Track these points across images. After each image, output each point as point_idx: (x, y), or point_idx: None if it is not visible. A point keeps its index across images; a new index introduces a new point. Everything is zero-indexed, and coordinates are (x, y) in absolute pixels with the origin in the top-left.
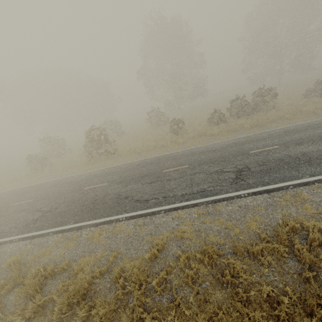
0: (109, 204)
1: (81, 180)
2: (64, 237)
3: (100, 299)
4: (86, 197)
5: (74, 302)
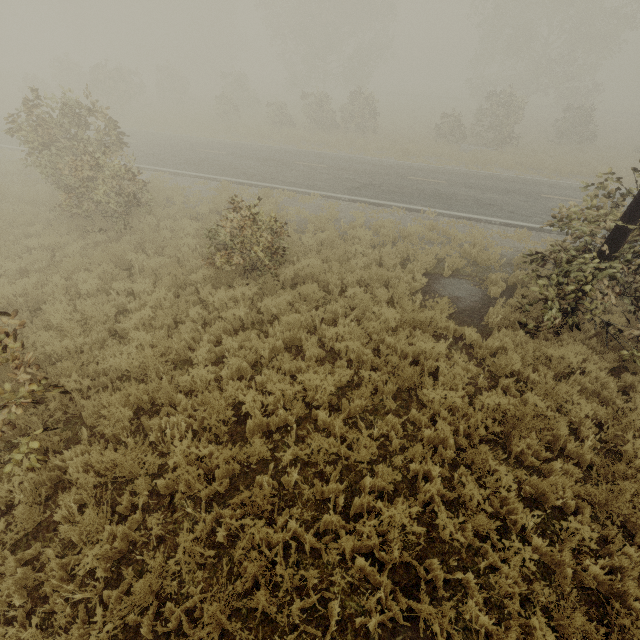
0: None
1: None
2: None
3: None
4: None
5: None
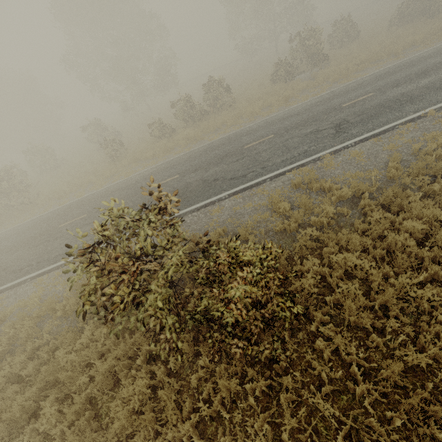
0: None
1: None
2: None
3: None
4: None
5: None
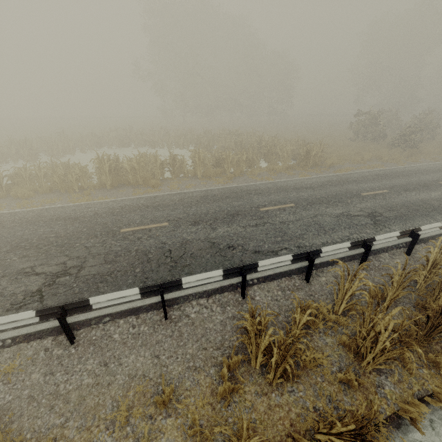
0: None
1: None
2: None
3: None
4: None
5: None
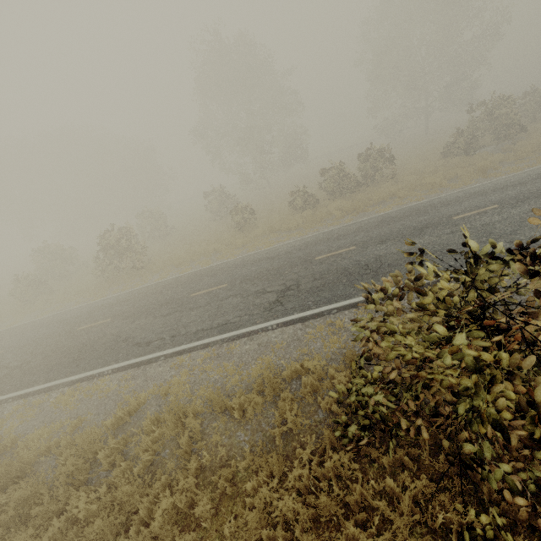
0: (99, 351)
1: (80, 316)
2: (26, 404)
3: (29, 481)
4: (74, 343)
5: (6, 488)
